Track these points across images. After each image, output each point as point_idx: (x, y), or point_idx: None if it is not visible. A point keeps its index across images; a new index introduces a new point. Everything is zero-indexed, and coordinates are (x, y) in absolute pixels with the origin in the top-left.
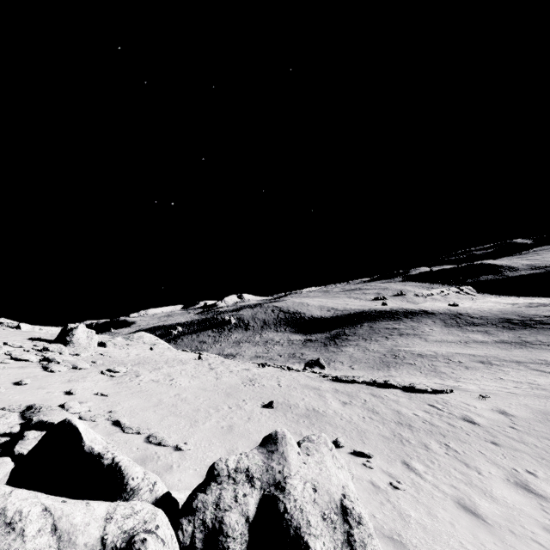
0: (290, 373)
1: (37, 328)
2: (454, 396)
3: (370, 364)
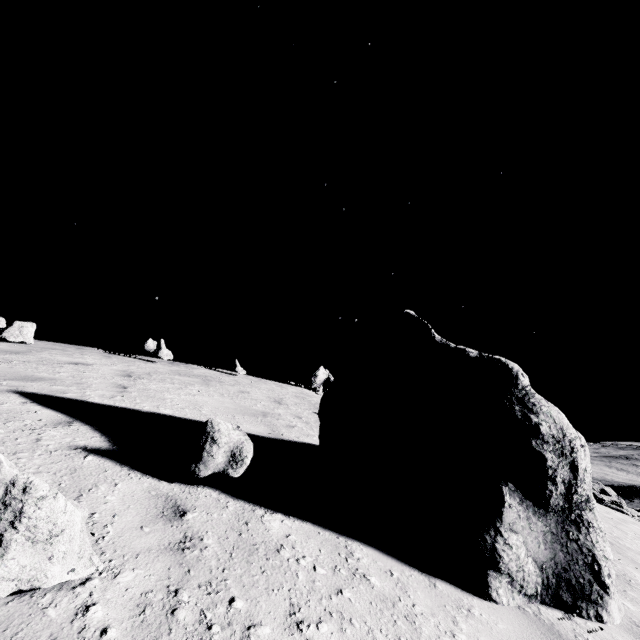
0: None
1: None
2: None
3: None
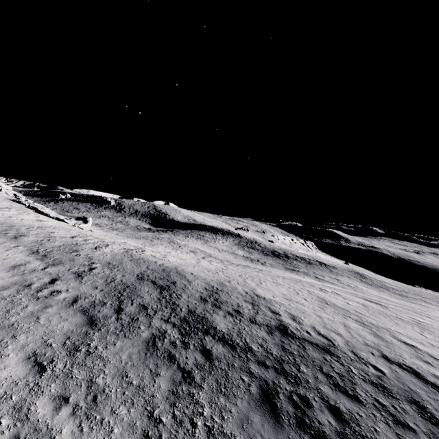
0: (4, 194)
1: None
2: (61, 222)
3: (132, 236)
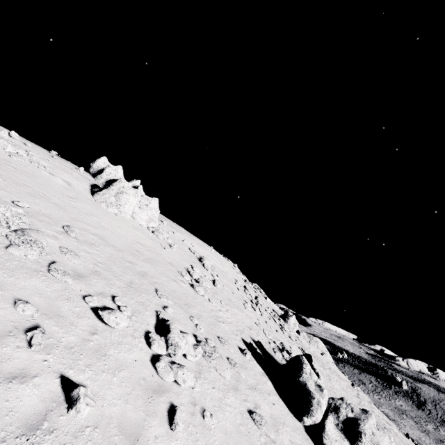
0: None
1: (272, 303)
2: None
3: None
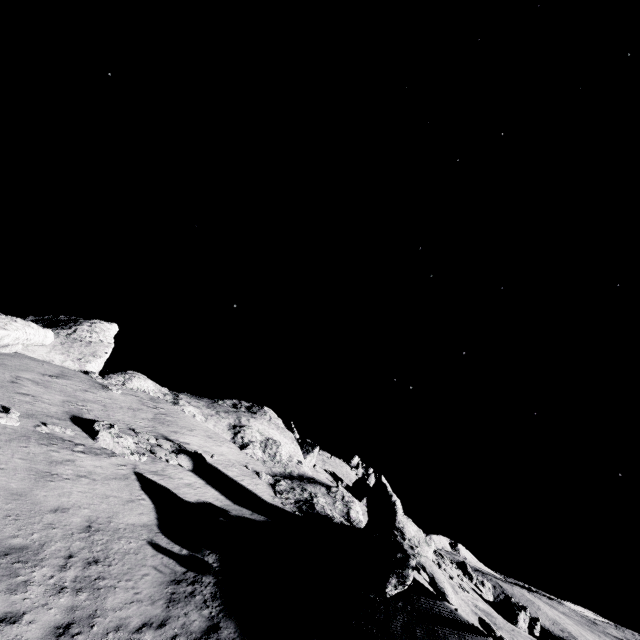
0: None
1: None
2: None
3: None
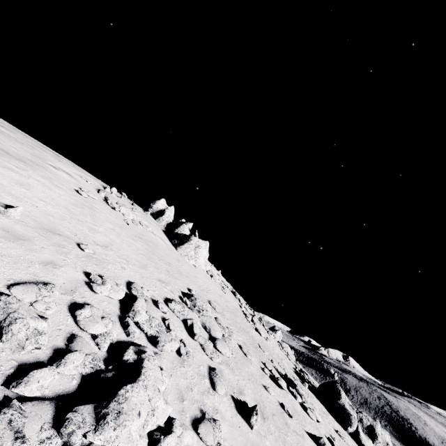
0: None
1: None
2: None
3: None
